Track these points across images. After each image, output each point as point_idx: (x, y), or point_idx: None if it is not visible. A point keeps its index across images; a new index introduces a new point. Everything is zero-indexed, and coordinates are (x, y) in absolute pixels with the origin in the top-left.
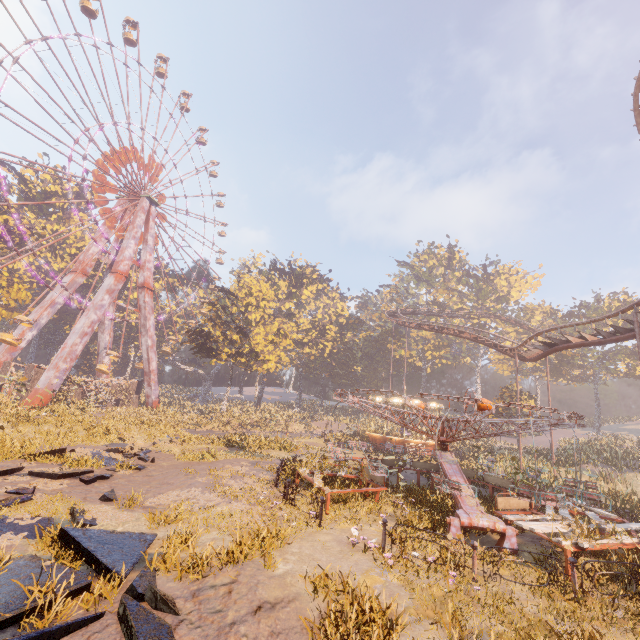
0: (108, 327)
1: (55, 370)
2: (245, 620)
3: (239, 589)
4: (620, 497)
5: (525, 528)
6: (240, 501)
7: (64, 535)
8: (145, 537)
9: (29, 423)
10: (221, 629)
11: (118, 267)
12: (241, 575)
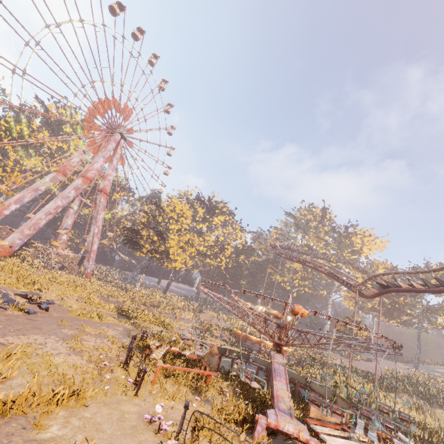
0: (72, 214)
1: (20, 233)
2: None
3: None
4: (428, 429)
5: (328, 443)
6: (82, 356)
7: None
8: None
9: None
10: None
11: (87, 173)
12: None
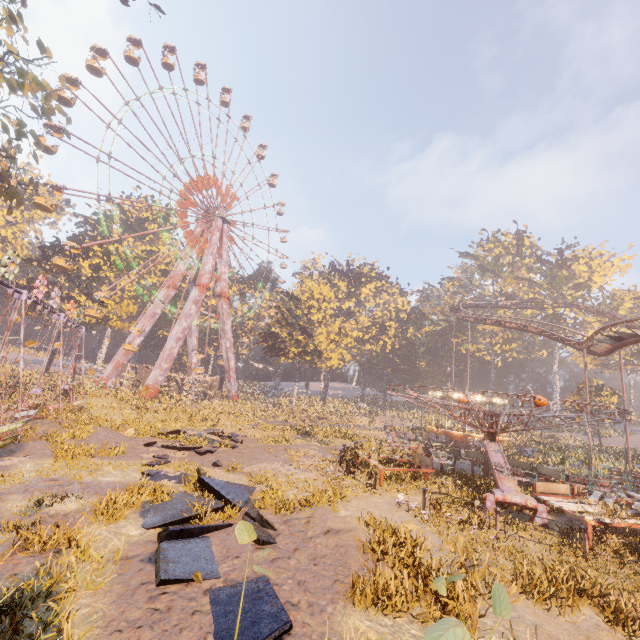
0: (194, 332)
1: (159, 369)
2: (319, 536)
3: (314, 521)
4: None
5: (555, 506)
6: (312, 472)
7: (201, 481)
8: (249, 488)
9: (148, 411)
10: (304, 540)
11: (201, 280)
12: (315, 514)
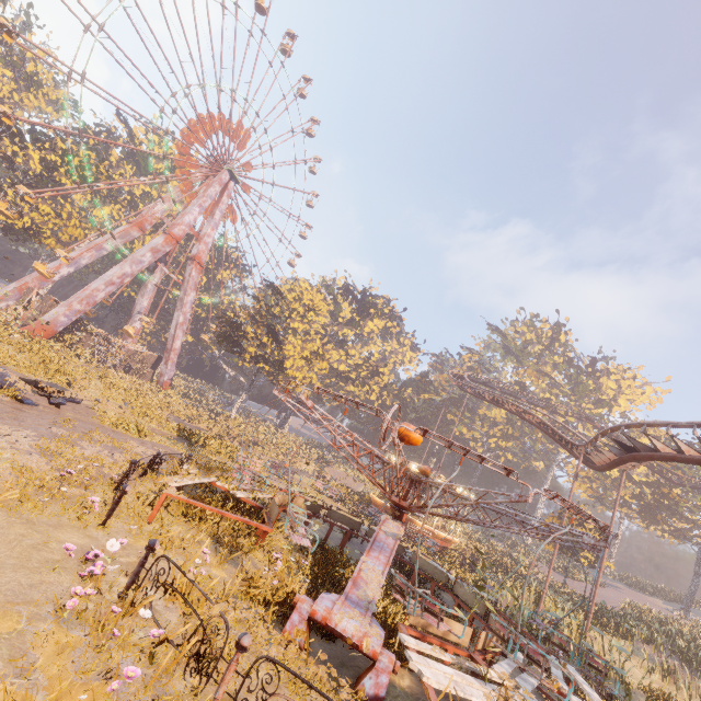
0: (149, 292)
1: (67, 308)
2: None
3: None
4: None
5: (411, 667)
6: (52, 460)
7: None
8: None
9: None
10: None
11: (172, 229)
12: None
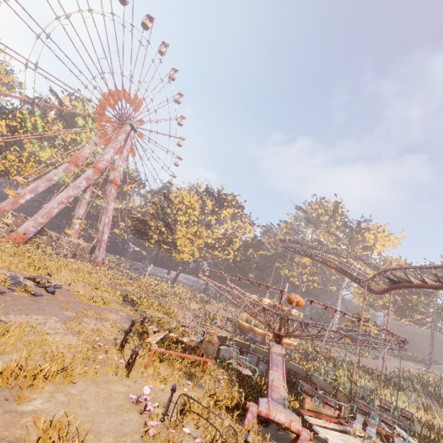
0: (83, 204)
1: (34, 221)
2: None
3: None
4: (435, 430)
5: (320, 436)
6: (79, 336)
7: None
8: None
9: None
10: None
11: (97, 164)
12: None
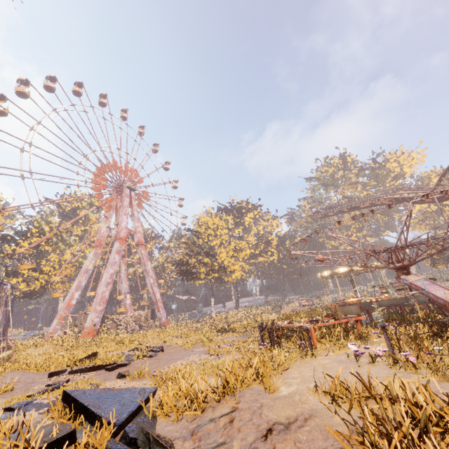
0: (124, 278)
1: (94, 312)
2: (254, 447)
3: (241, 415)
4: None
5: None
6: (232, 354)
7: (66, 397)
8: (144, 390)
9: (80, 348)
10: None
11: (119, 235)
12: (240, 402)
